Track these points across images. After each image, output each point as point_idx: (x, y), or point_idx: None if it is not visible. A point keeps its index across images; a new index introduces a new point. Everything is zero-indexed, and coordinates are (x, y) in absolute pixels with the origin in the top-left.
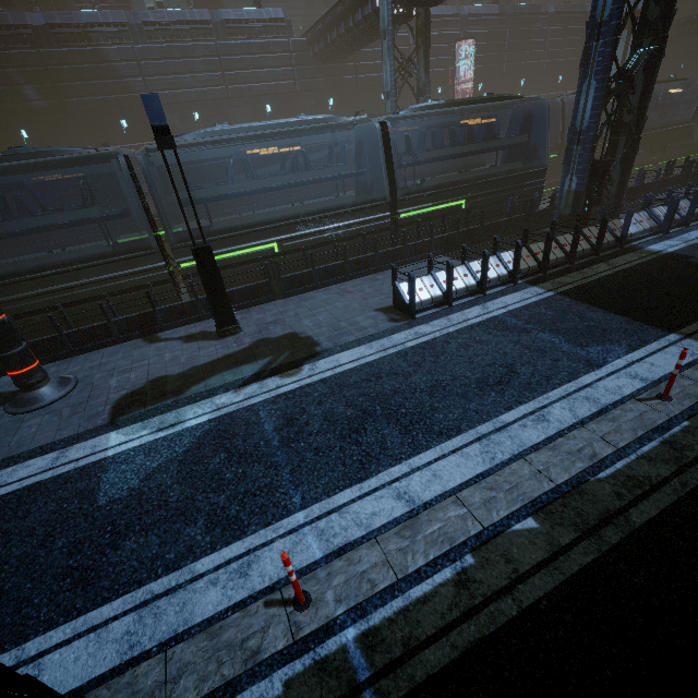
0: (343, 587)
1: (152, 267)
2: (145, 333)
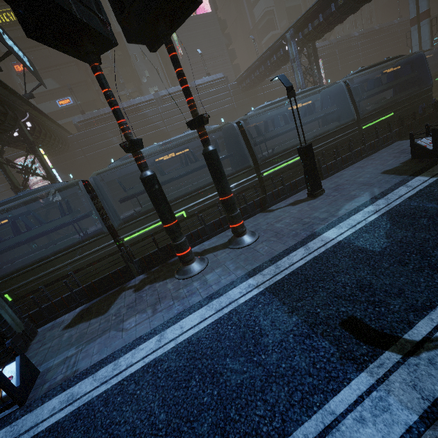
0: None
1: (251, 177)
2: (261, 209)
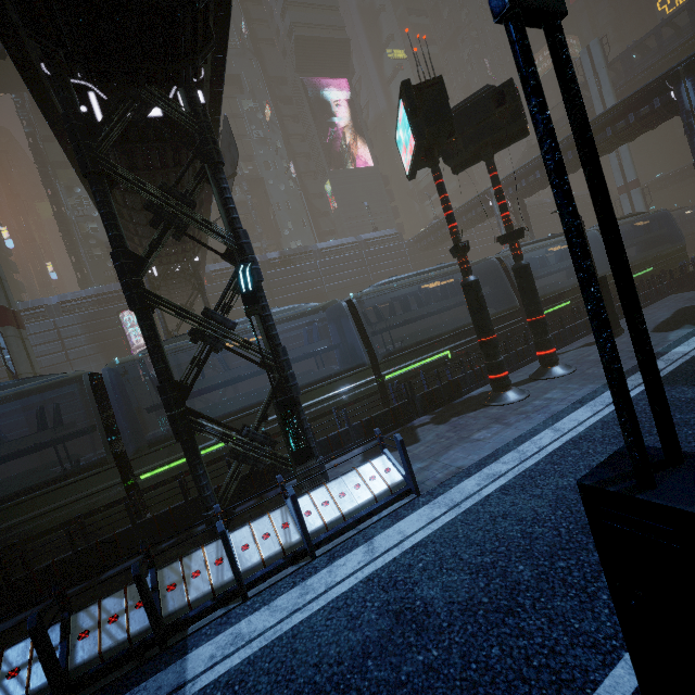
0: None
1: (517, 320)
2: None
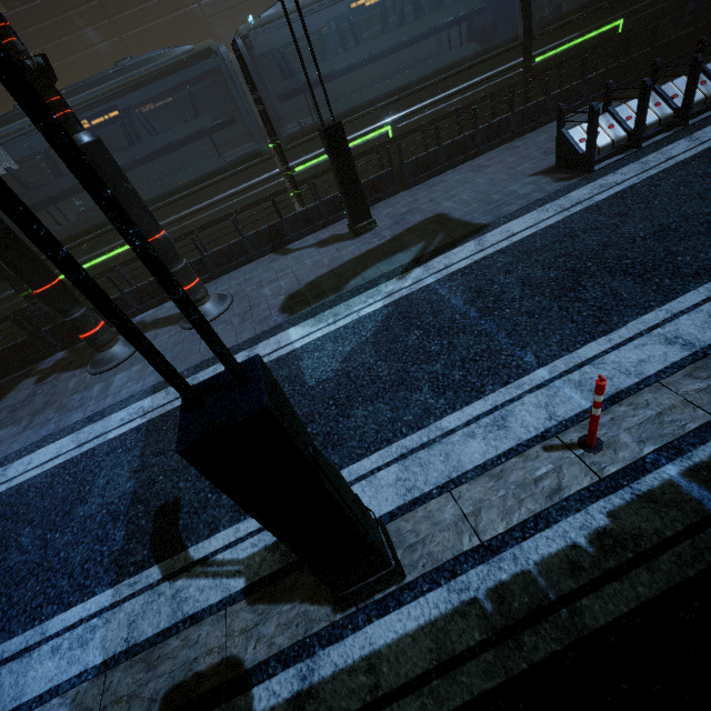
0: (638, 429)
1: (268, 177)
2: (275, 247)
